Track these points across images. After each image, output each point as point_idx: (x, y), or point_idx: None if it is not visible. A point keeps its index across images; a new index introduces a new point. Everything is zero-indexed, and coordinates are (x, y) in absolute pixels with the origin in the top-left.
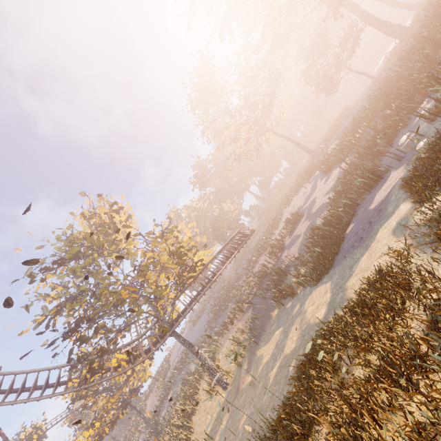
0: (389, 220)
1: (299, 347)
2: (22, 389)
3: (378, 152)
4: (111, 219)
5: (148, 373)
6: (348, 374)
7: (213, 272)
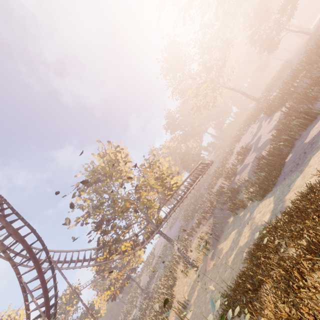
0: (319, 151)
1: (250, 241)
2: (71, 261)
3: (313, 97)
4: (116, 157)
5: (141, 259)
6: (285, 254)
7: (184, 191)
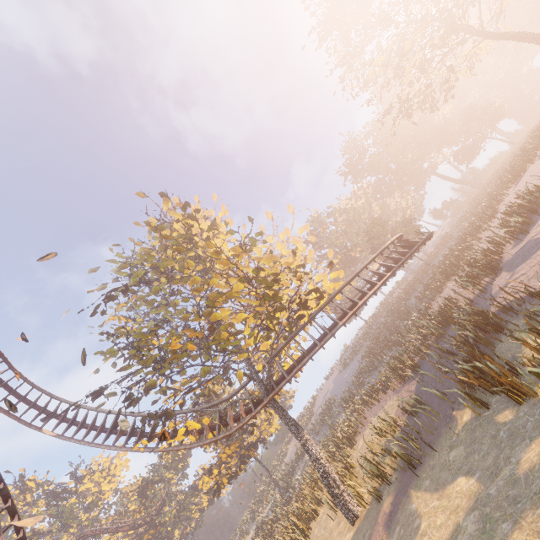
0: None
1: None
2: (111, 431)
3: None
4: (190, 229)
5: (275, 426)
6: None
7: (342, 309)
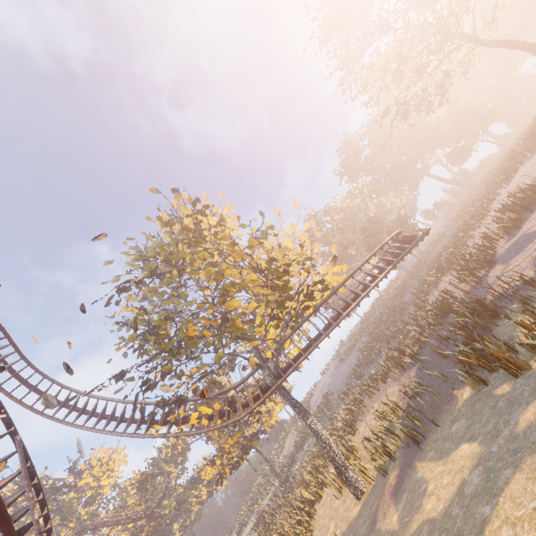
0: None
1: None
2: (121, 419)
3: None
4: (199, 224)
5: (275, 417)
6: None
7: (346, 301)
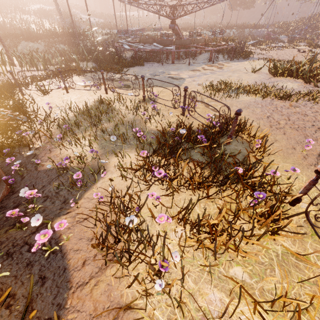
0: None
1: None
2: None
3: None
4: None
5: None
6: None
7: None
